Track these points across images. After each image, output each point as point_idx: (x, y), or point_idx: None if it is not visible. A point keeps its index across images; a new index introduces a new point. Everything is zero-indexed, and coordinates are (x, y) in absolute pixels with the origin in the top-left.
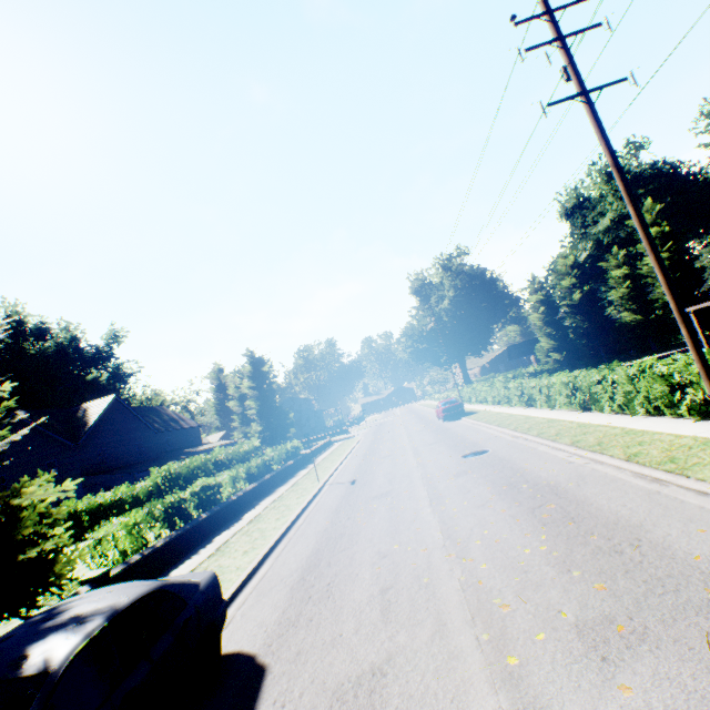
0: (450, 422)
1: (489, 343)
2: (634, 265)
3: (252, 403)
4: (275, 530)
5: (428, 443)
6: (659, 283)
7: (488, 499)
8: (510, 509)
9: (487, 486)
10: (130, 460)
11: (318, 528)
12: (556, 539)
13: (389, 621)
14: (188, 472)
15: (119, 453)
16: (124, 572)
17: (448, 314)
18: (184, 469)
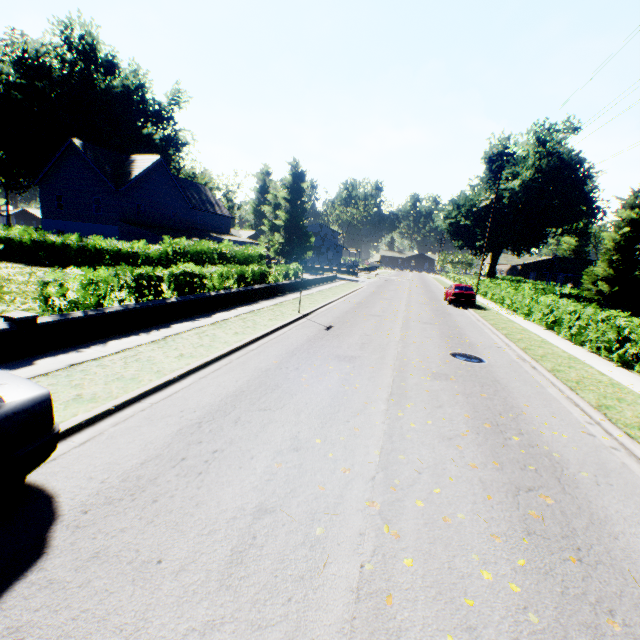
0: (455, 308)
1: (537, 246)
2: None
3: (281, 214)
4: (223, 345)
5: (423, 320)
6: None
7: (460, 434)
8: (484, 470)
9: (465, 412)
10: (163, 224)
11: (262, 365)
12: (542, 583)
13: (227, 587)
14: (194, 252)
15: (155, 213)
16: (58, 324)
17: (512, 198)
18: (192, 249)
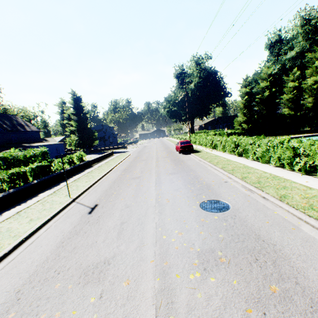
0: (184, 155)
1: (209, 113)
2: (301, 82)
3: (72, 123)
4: None
5: (169, 172)
6: (308, 96)
7: None
8: None
9: None
10: None
11: None
12: None
13: None
14: None
15: None
16: None
17: (192, 93)
18: None
